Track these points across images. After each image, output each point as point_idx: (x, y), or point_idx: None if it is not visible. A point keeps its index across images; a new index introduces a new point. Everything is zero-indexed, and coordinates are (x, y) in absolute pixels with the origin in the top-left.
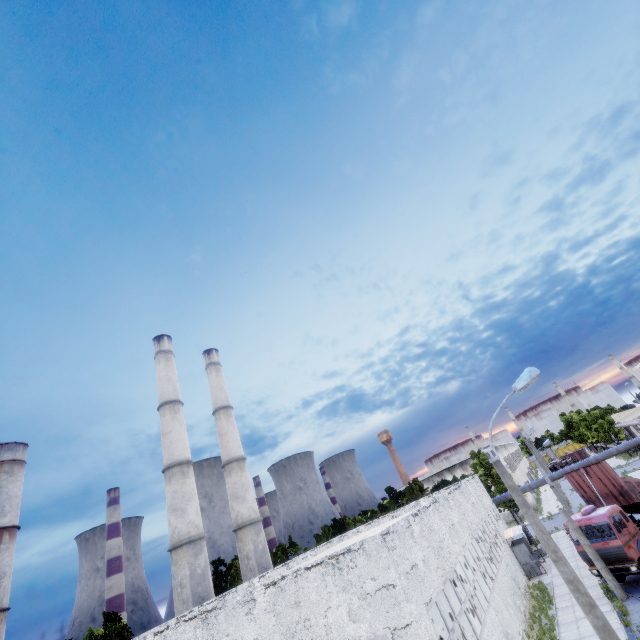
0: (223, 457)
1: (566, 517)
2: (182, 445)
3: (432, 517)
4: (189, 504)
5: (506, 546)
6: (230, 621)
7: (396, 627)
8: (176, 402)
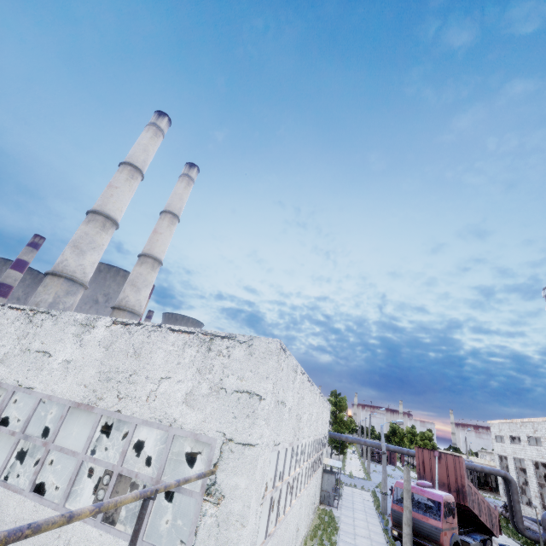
0: (145, 249)
1: (407, 476)
2: (119, 205)
3: (307, 390)
4: (91, 252)
5: (321, 468)
6: (54, 332)
7: (233, 439)
8: (139, 171)
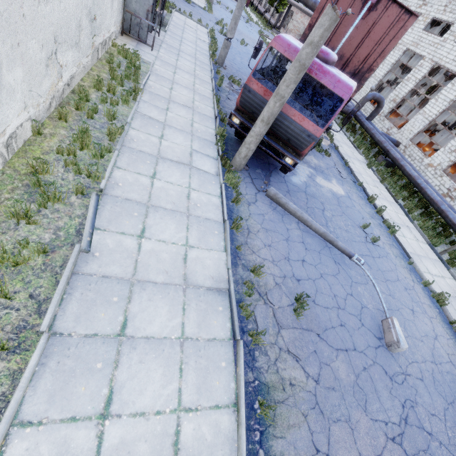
0: None
1: (322, 35)
2: None
3: None
4: None
5: None
6: None
7: None
8: None
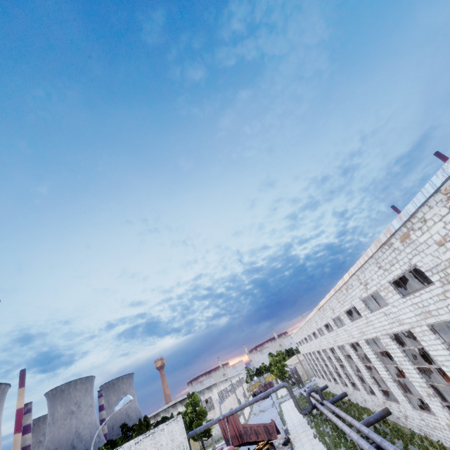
0: None
1: None
2: None
3: None
4: None
5: None
6: None
7: None
8: None
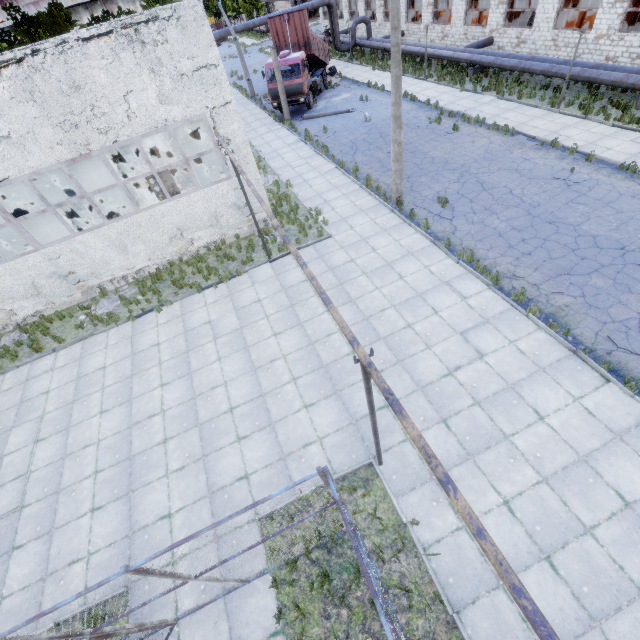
0: None
1: (275, 56)
2: None
3: None
4: None
5: None
6: None
7: (215, 106)
8: None
